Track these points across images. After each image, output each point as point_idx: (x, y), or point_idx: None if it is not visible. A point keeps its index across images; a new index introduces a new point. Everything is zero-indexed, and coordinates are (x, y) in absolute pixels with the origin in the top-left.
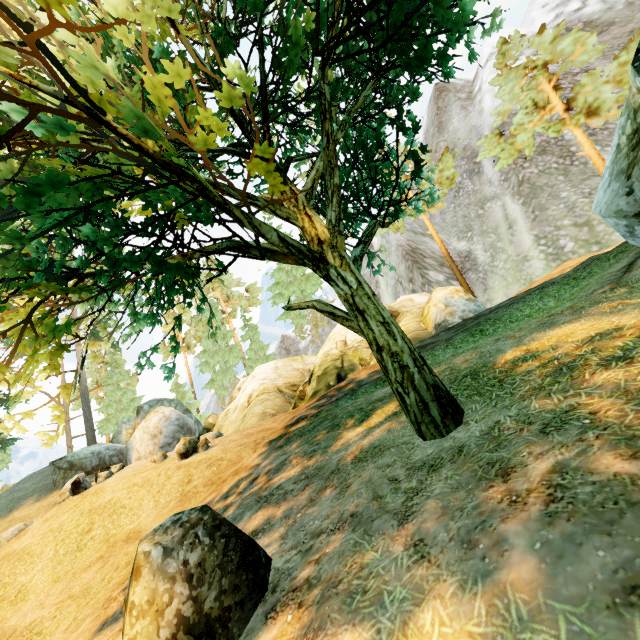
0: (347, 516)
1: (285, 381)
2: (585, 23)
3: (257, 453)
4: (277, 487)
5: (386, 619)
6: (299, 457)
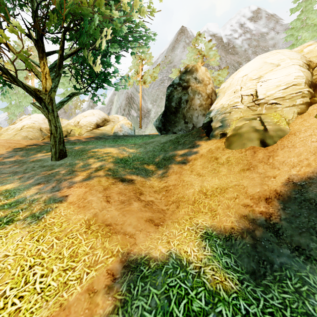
0: (14, 171)
1: (47, 126)
2: (233, 46)
3: (6, 150)
4: (3, 162)
5: (1, 185)
6: (19, 156)
